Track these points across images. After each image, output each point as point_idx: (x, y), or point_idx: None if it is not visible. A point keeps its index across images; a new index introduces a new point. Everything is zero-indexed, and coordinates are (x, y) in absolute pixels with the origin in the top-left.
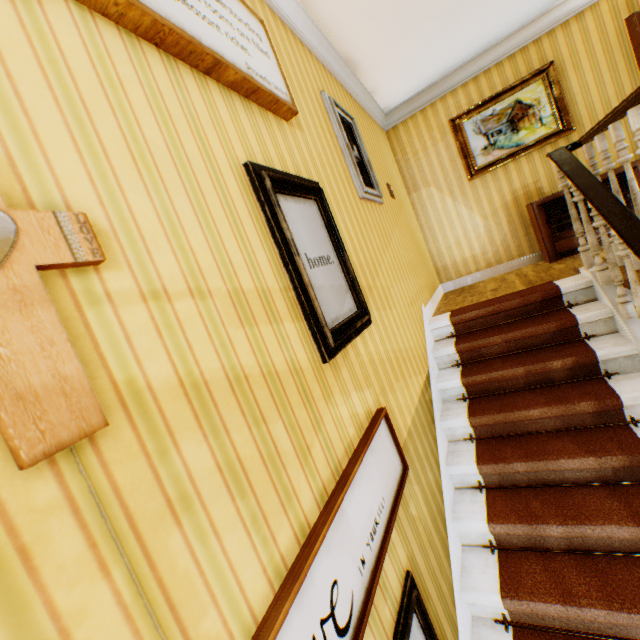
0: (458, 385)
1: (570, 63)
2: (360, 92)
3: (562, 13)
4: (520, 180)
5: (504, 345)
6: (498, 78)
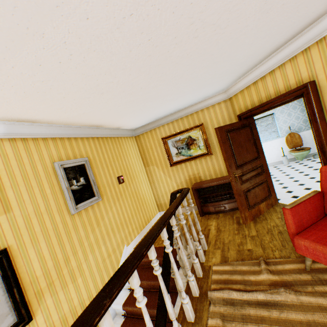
0: (121, 308)
1: (210, 125)
2: (108, 131)
3: (206, 103)
4: (192, 171)
5: (149, 285)
6: (182, 124)
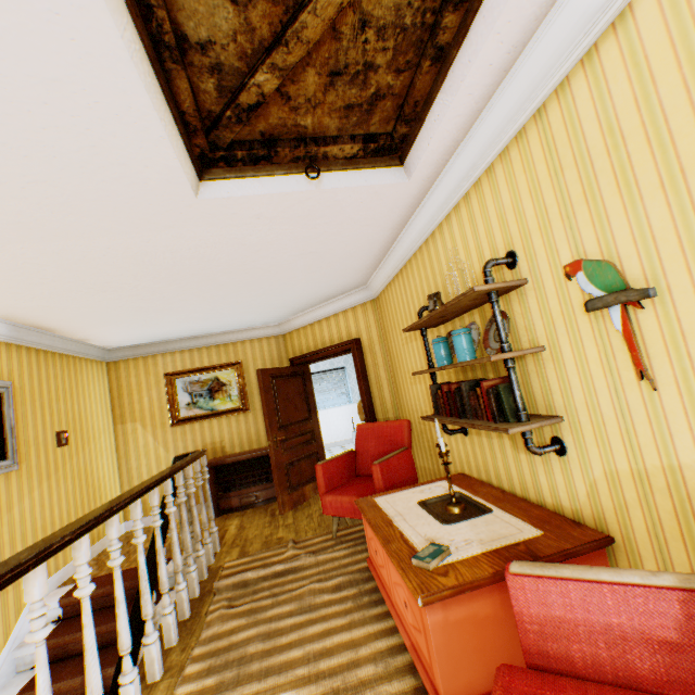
0: None
1: (253, 365)
2: (61, 342)
3: (251, 334)
4: (212, 436)
5: None
6: (208, 356)
